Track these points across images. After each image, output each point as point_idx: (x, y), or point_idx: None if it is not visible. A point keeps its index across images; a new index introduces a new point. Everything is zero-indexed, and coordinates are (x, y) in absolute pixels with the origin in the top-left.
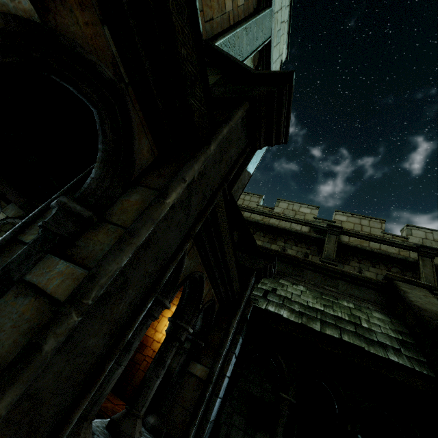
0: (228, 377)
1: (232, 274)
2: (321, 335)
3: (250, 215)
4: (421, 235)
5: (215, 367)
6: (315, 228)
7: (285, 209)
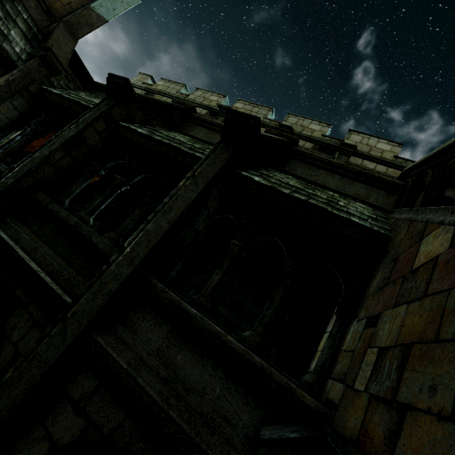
0: (7, 117)
1: None
2: (64, 98)
3: (166, 100)
4: (294, 121)
5: None
6: (212, 112)
7: (197, 96)
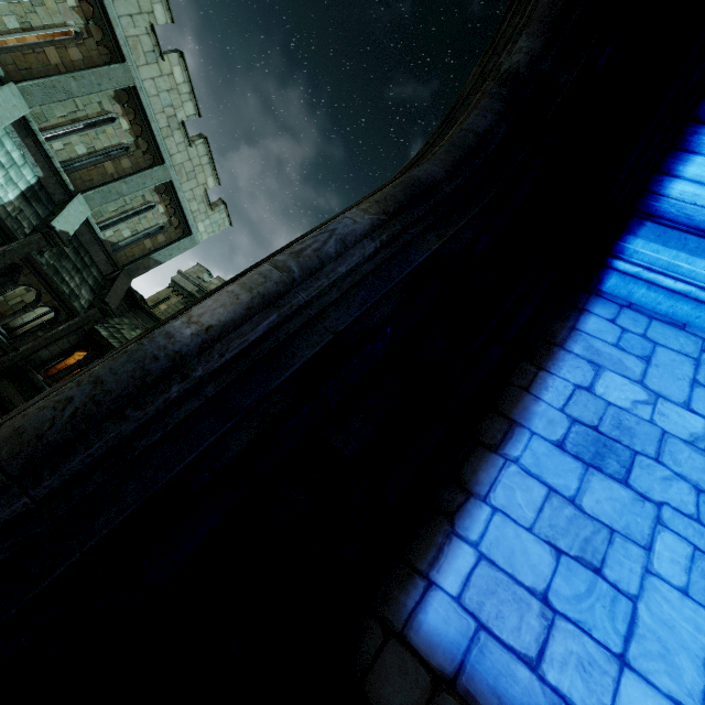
0: (61, 348)
1: (63, 297)
2: (109, 343)
3: None
4: None
5: (47, 334)
6: None
7: None
